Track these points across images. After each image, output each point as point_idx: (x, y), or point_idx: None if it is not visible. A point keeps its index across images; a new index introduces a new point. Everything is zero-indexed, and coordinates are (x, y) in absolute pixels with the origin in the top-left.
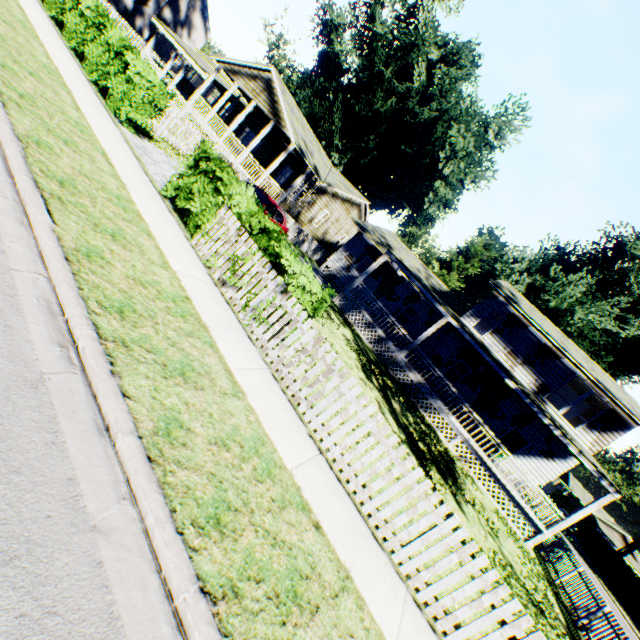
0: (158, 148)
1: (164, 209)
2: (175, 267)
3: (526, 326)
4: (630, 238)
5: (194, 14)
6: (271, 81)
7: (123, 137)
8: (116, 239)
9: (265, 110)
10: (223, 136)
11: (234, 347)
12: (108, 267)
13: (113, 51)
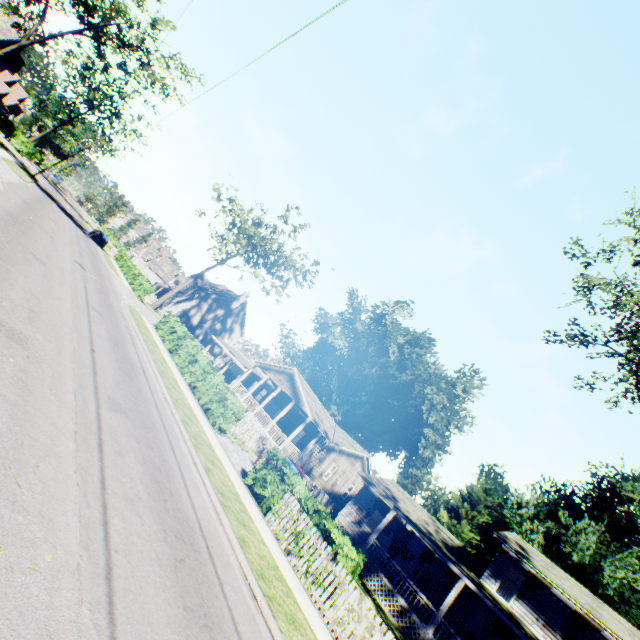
0: (228, 438)
1: (248, 494)
2: (266, 542)
3: (548, 586)
4: (614, 478)
5: (236, 325)
6: (293, 374)
7: (219, 441)
8: (245, 526)
9: (288, 393)
10: (255, 410)
11: (306, 606)
12: (250, 547)
13: (216, 387)
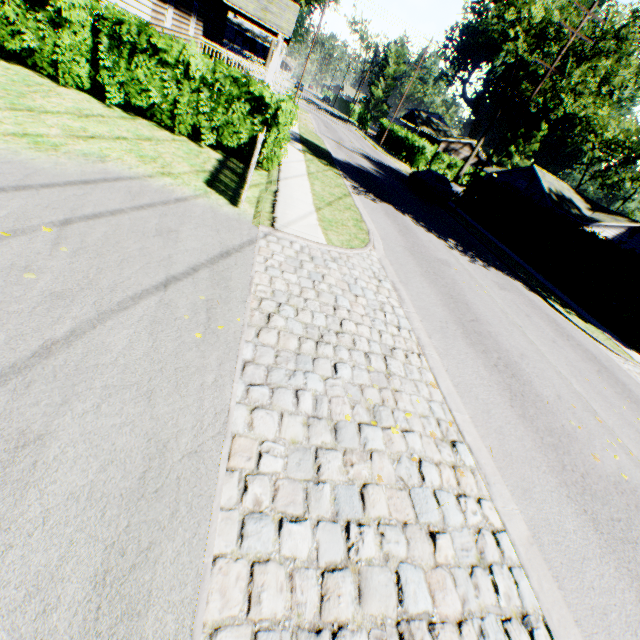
0: None
1: None
2: None
3: None
4: None
5: None
6: None
7: None
8: None
9: None
10: None
11: None
12: None
13: None
